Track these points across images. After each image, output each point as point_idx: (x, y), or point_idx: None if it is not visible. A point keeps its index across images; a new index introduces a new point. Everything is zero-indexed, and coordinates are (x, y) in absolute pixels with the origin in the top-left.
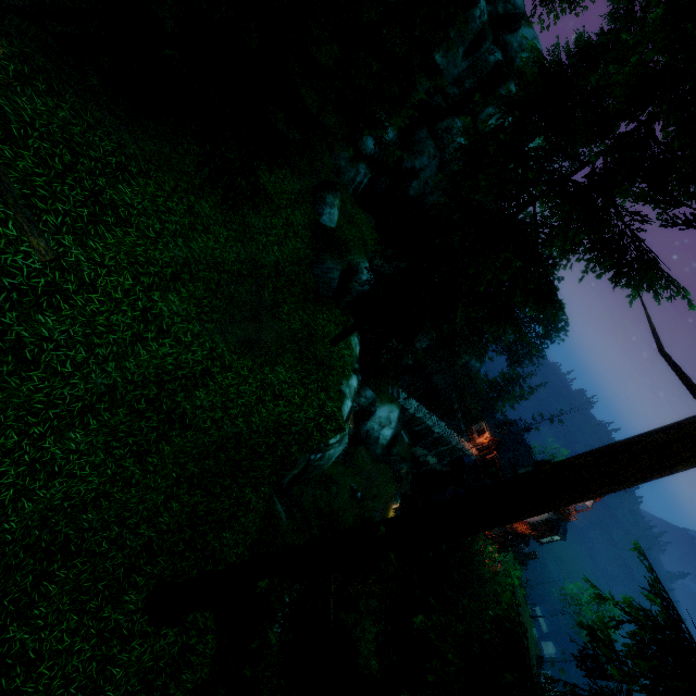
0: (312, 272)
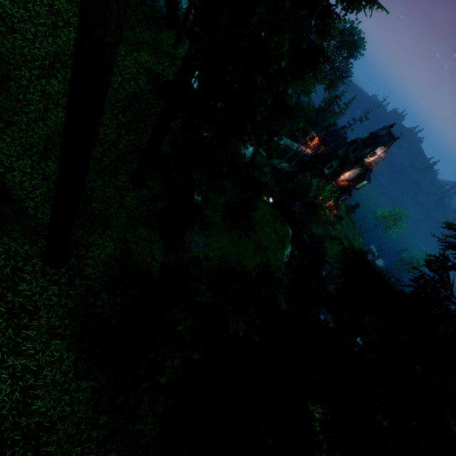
0: (146, 4)
